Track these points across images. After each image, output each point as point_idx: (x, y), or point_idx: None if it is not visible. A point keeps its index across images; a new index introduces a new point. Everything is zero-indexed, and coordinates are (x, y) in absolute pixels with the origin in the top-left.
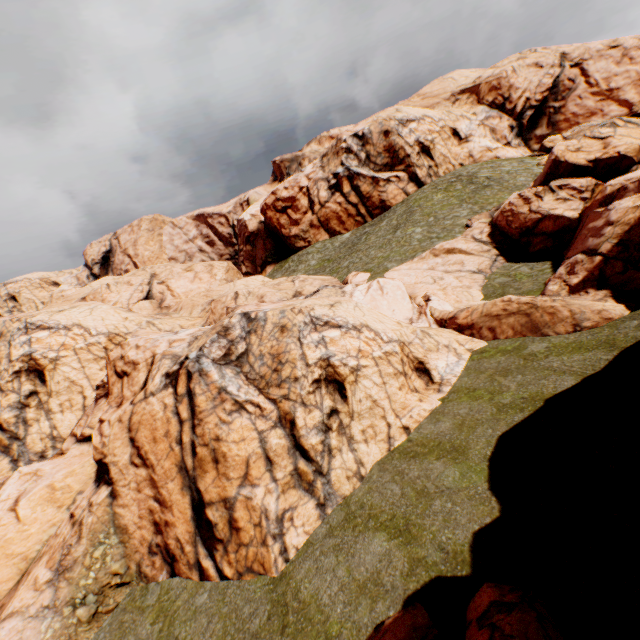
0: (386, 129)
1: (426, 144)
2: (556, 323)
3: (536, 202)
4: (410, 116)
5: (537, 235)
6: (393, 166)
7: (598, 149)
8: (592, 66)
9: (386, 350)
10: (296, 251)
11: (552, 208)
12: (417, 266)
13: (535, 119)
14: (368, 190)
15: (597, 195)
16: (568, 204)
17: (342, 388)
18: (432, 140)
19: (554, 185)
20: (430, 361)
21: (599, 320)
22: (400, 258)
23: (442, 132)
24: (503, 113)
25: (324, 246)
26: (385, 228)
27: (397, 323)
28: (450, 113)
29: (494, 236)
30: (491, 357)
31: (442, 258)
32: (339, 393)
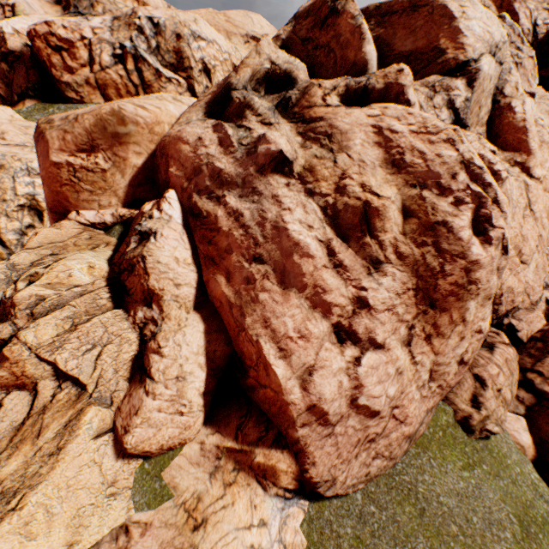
0: (180, 33)
1: (209, 67)
2: None
3: None
4: (203, 34)
5: None
6: (178, 70)
7: None
8: None
9: None
10: (66, 99)
11: None
12: None
13: None
14: (151, 79)
15: None
16: None
17: (42, 215)
18: (215, 66)
19: None
20: None
21: None
22: None
23: (225, 64)
24: None
25: None
26: None
27: None
28: (238, 51)
29: None
30: None
31: None
32: (39, 217)
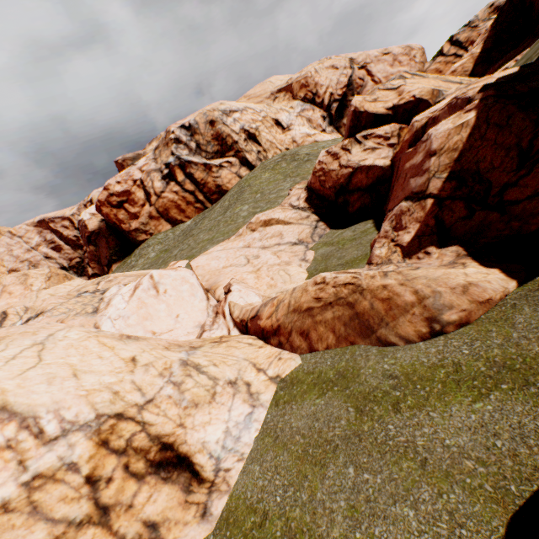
0: (211, 119)
1: (252, 131)
2: (398, 317)
3: (345, 156)
4: (233, 107)
5: (353, 192)
6: (224, 153)
7: (394, 97)
8: (374, 68)
9: (39, 469)
10: (140, 245)
11: (362, 159)
12: (233, 245)
13: (341, 110)
14: (202, 176)
15: (405, 136)
16: (377, 153)
17: None
18: (257, 128)
19: (359, 135)
20: (190, 435)
21: (471, 306)
22: (223, 238)
23: (265, 121)
24: (315, 106)
25: (166, 236)
26: (218, 210)
27: (127, 362)
28: (271, 107)
29: (311, 200)
30: (304, 398)
31: (260, 232)
32: None
